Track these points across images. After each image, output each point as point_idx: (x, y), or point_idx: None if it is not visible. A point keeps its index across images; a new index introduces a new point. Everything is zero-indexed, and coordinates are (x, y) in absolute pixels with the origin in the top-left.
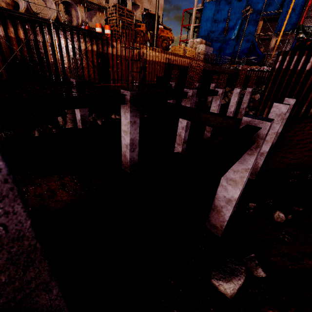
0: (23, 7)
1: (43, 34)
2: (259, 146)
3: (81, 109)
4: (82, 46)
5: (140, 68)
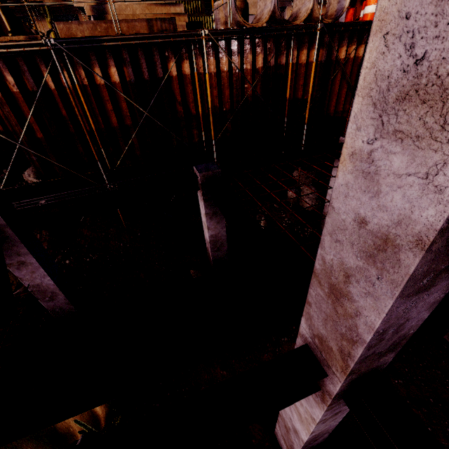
0: (267, 10)
1: (286, 51)
2: None
3: None
4: (339, 55)
5: None
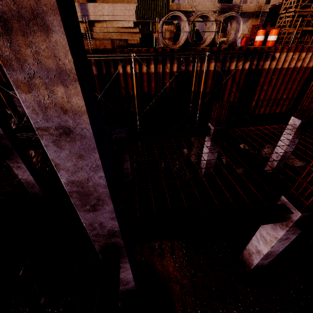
0: (183, 38)
1: (193, 62)
2: None
3: (209, 155)
4: (231, 67)
5: (307, 80)
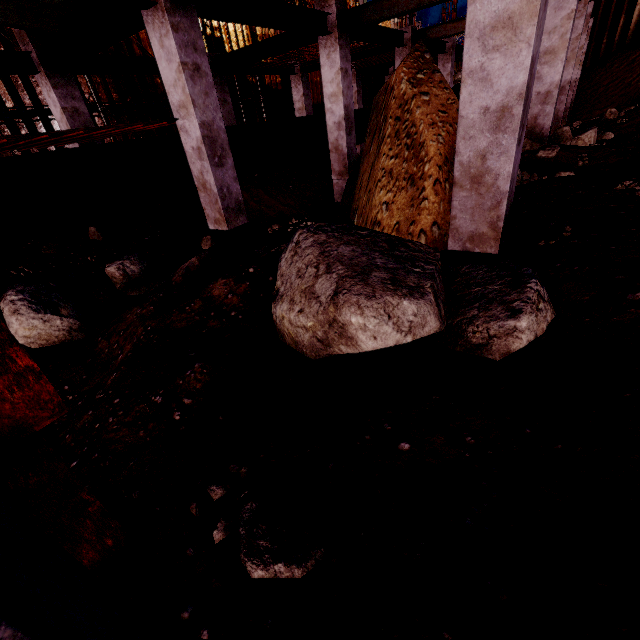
0: None
1: None
2: (587, 2)
3: (306, 107)
4: (257, 30)
5: None
